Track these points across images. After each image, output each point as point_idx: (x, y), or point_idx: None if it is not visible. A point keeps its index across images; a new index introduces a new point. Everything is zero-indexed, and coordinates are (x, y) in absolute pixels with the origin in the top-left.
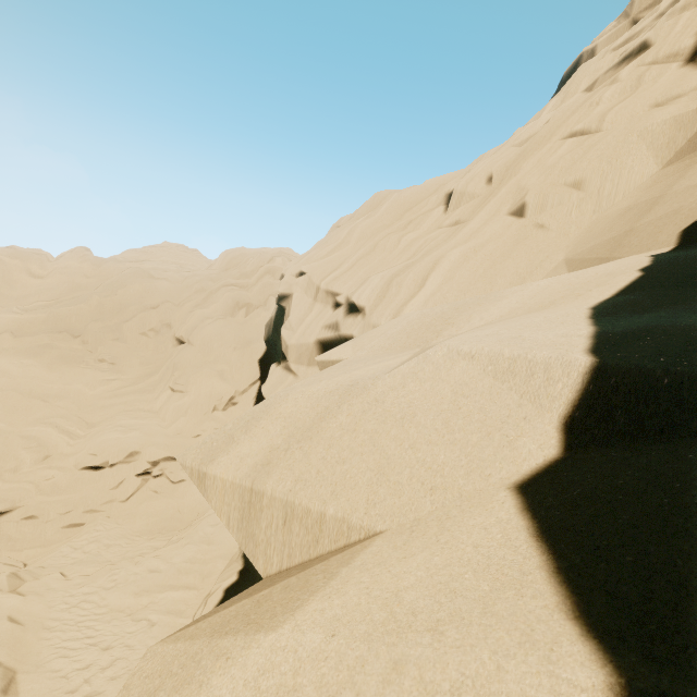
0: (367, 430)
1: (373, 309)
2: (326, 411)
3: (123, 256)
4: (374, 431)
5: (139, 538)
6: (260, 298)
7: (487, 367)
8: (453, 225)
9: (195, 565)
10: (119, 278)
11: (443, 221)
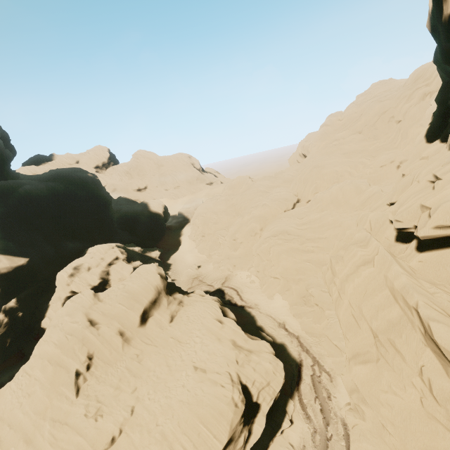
0: None
1: None
2: None
3: (358, 100)
4: None
5: None
6: (437, 86)
7: None
8: None
9: None
10: (369, 108)
11: None
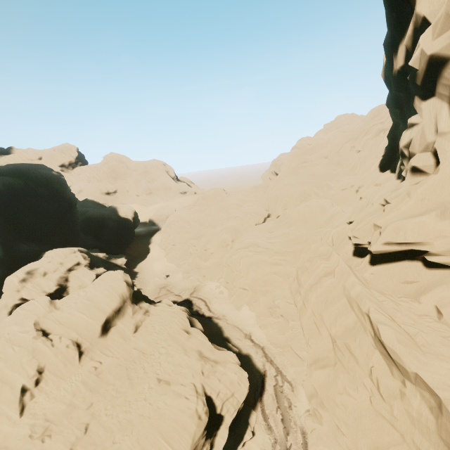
0: None
1: None
2: None
3: (326, 129)
4: None
5: None
6: (389, 125)
7: None
8: None
9: None
10: (334, 136)
11: None
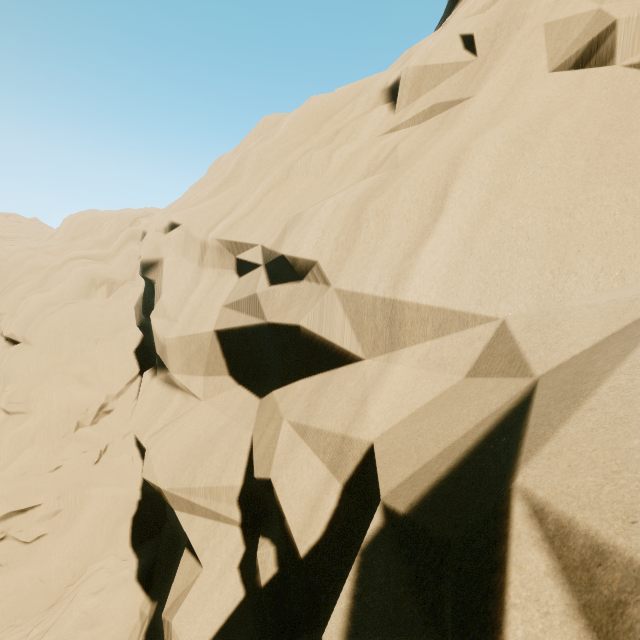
0: None
1: (335, 271)
2: None
3: None
4: None
5: None
6: (126, 271)
7: None
8: (421, 122)
9: None
10: None
11: (398, 120)
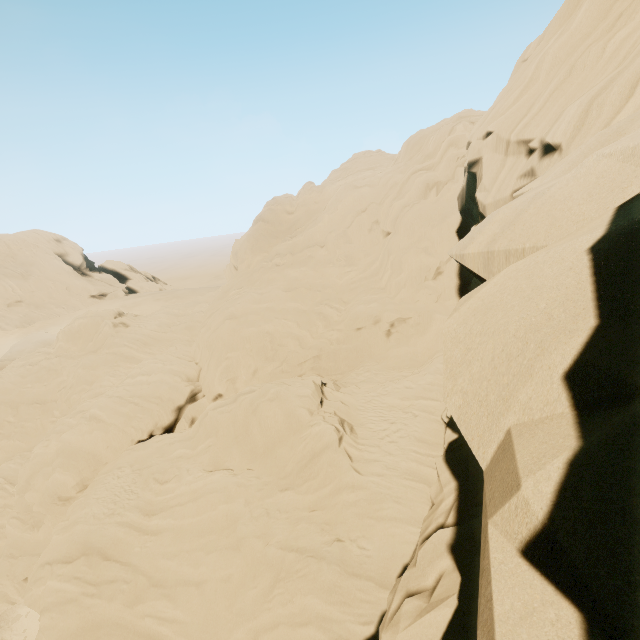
0: (544, 211)
1: (569, 143)
2: (521, 211)
3: (330, 179)
4: (548, 211)
5: (393, 371)
6: (447, 174)
7: (619, 158)
8: None
9: (434, 387)
10: (336, 196)
11: None
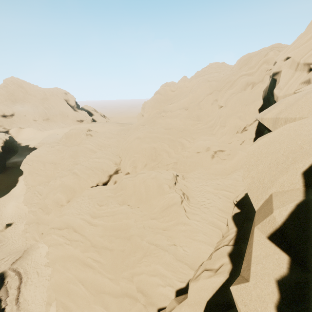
0: (310, 101)
1: None
2: (298, 99)
3: (195, 75)
4: None
5: (212, 175)
6: (259, 78)
7: None
8: None
9: (232, 186)
10: (197, 85)
11: None
